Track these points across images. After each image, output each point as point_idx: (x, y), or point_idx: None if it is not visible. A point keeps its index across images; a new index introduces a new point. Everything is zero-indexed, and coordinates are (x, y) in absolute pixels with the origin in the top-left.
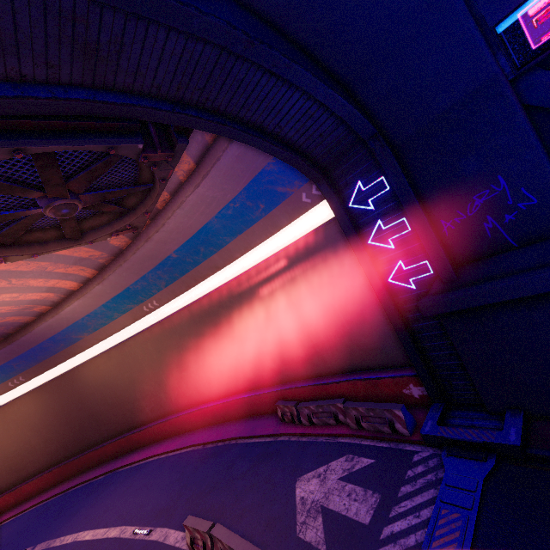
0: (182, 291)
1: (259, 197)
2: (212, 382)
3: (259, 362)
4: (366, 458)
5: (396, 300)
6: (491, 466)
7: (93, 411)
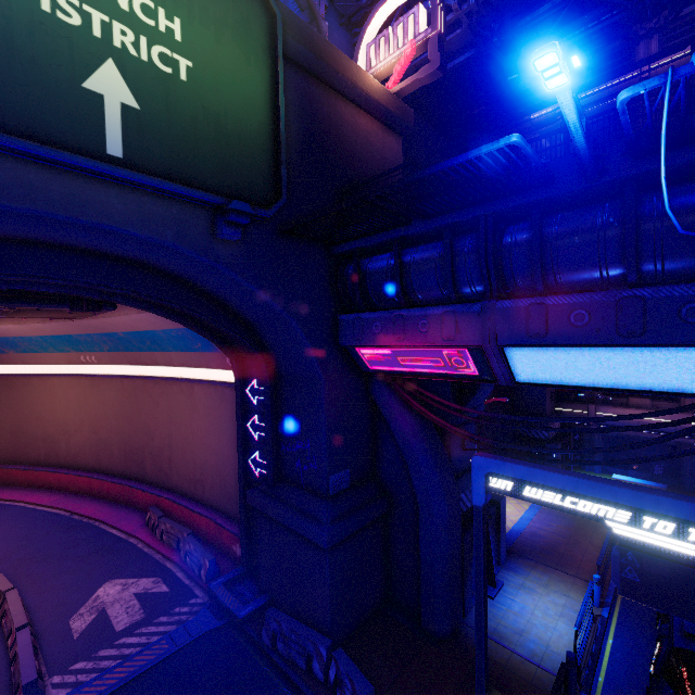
0: (122, 363)
1: (198, 338)
2: (114, 458)
3: (159, 461)
4: (166, 586)
5: (249, 477)
6: (218, 625)
7: None
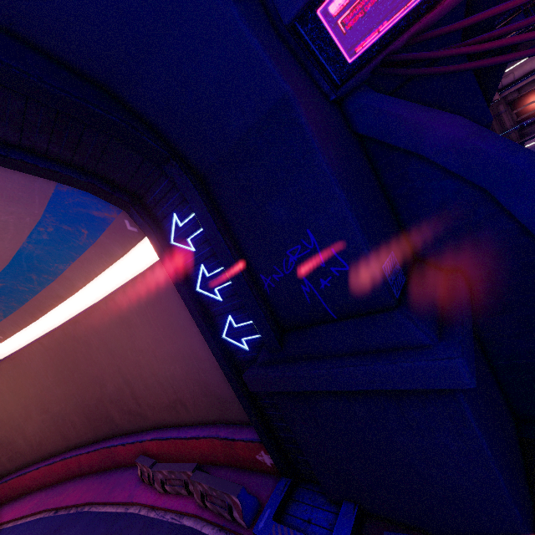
0: (28, 322)
1: (76, 220)
2: (78, 426)
3: (124, 405)
4: None
5: (234, 359)
6: None
7: None
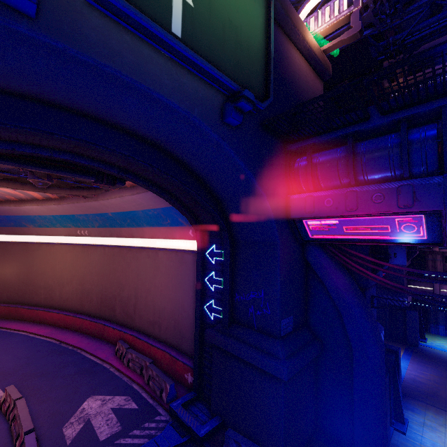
0: (106, 236)
1: (169, 216)
2: (93, 303)
3: (126, 307)
4: (135, 404)
5: (203, 320)
6: (182, 441)
7: (6, 277)
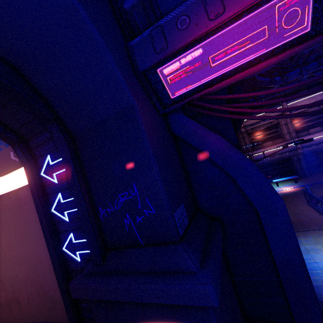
0: None
1: None
2: None
3: None
4: None
5: (68, 267)
6: None
7: None
